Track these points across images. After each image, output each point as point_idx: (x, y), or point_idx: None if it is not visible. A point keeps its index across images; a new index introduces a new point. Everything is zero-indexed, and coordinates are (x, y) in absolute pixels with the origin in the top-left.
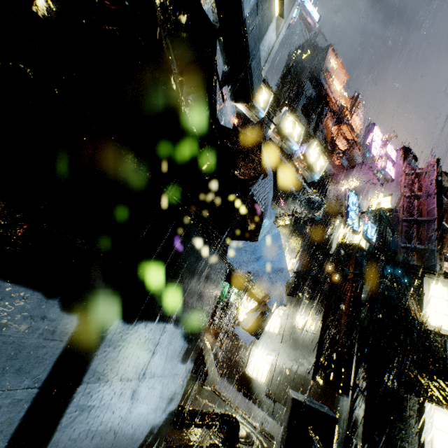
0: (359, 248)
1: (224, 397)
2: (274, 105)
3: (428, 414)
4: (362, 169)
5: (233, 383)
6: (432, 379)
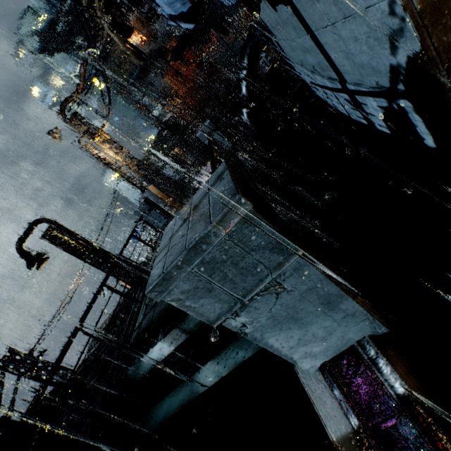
0: None
1: None
2: None
3: None
4: None
5: None
6: None
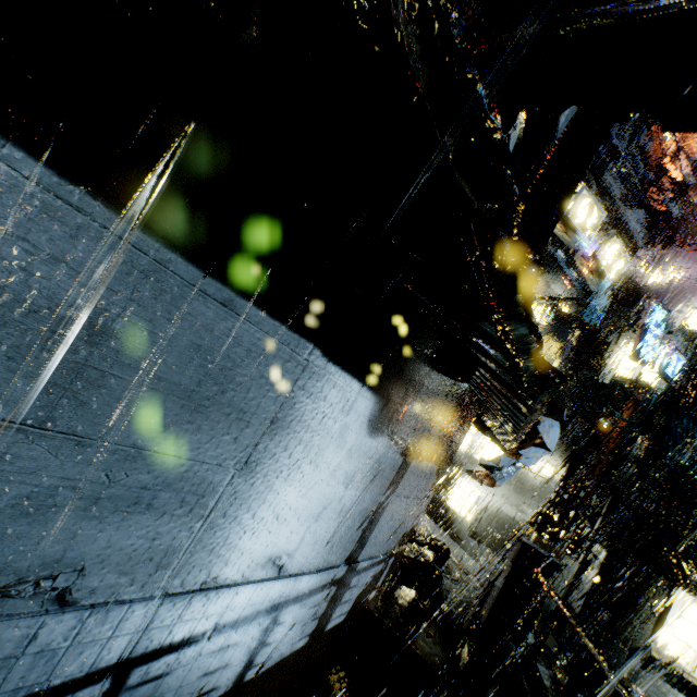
0: (647, 388)
1: (418, 523)
2: None
3: (679, 602)
4: (696, 252)
5: (428, 511)
6: None
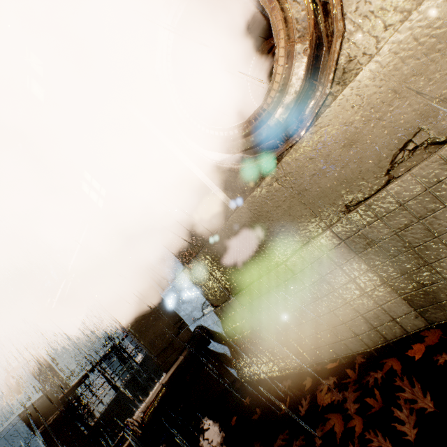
0: None
1: None
2: None
3: None
4: None
5: None
6: None
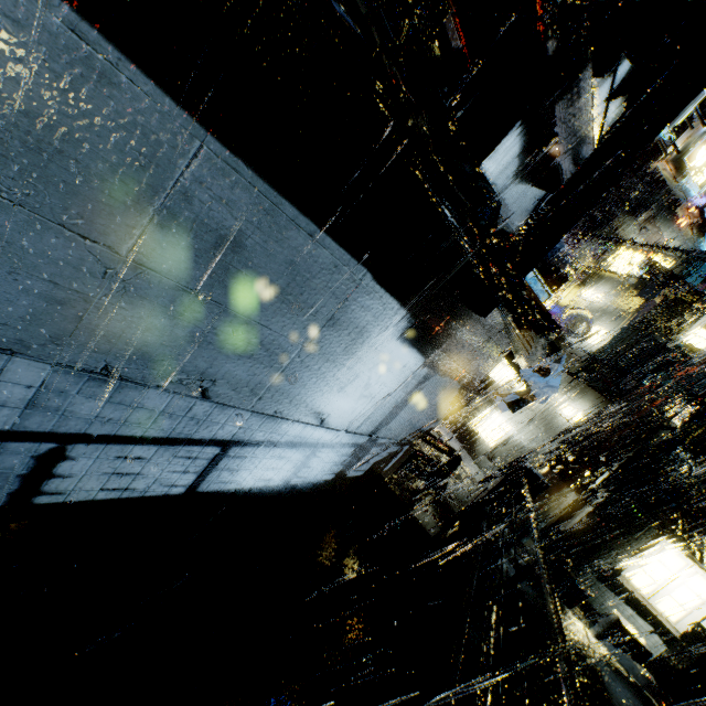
0: None
1: (444, 438)
2: (697, 112)
3: (659, 547)
4: None
5: (455, 432)
6: (695, 529)
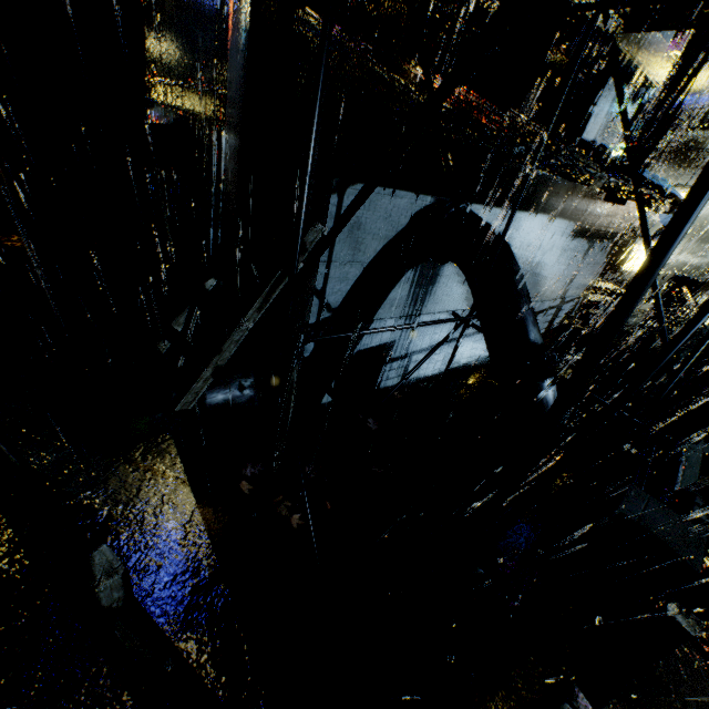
0: None
1: None
2: None
3: None
4: None
5: (605, 277)
6: None
